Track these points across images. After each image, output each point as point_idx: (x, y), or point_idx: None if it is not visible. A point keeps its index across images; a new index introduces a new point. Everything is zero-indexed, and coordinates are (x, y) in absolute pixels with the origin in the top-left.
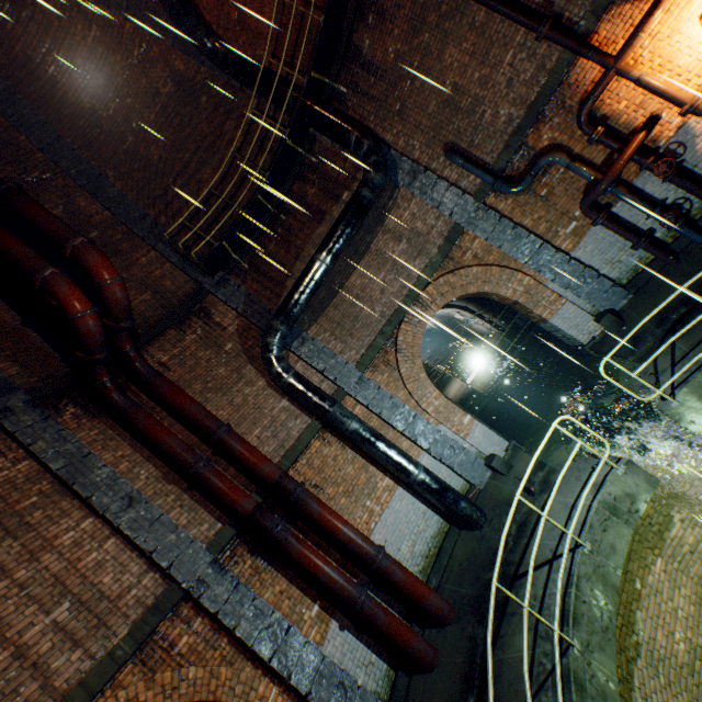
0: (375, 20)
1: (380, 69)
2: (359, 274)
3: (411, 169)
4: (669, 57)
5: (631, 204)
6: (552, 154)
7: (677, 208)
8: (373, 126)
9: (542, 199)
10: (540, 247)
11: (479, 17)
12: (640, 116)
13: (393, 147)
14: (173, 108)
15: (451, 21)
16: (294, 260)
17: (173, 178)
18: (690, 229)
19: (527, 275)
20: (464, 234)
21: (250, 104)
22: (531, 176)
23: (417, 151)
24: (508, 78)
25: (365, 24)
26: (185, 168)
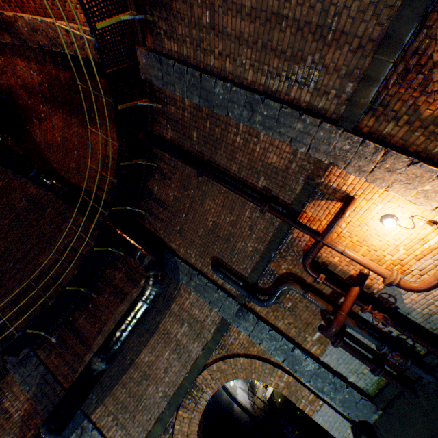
0: (160, 176)
1: (165, 203)
2: (148, 351)
3: (188, 271)
4: (364, 237)
5: (361, 334)
6: (289, 283)
7: (402, 341)
8: (163, 236)
9: (289, 308)
10: (293, 350)
11: (224, 187)
12: (352, 269)
13: (176, 252)
14: (25, 215)
15: (206, 185)
16: (97, 333)
17: (14, 262)
18: (419, 367)
19: (286, 371)
20: (232, 324)
21: (71, 221)
22: (275, 297)
23: (193, 258)
24: (249, 224)
25: (154, 178)
26: (26, 254)
